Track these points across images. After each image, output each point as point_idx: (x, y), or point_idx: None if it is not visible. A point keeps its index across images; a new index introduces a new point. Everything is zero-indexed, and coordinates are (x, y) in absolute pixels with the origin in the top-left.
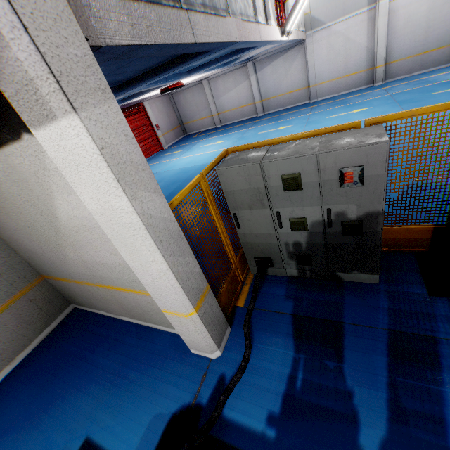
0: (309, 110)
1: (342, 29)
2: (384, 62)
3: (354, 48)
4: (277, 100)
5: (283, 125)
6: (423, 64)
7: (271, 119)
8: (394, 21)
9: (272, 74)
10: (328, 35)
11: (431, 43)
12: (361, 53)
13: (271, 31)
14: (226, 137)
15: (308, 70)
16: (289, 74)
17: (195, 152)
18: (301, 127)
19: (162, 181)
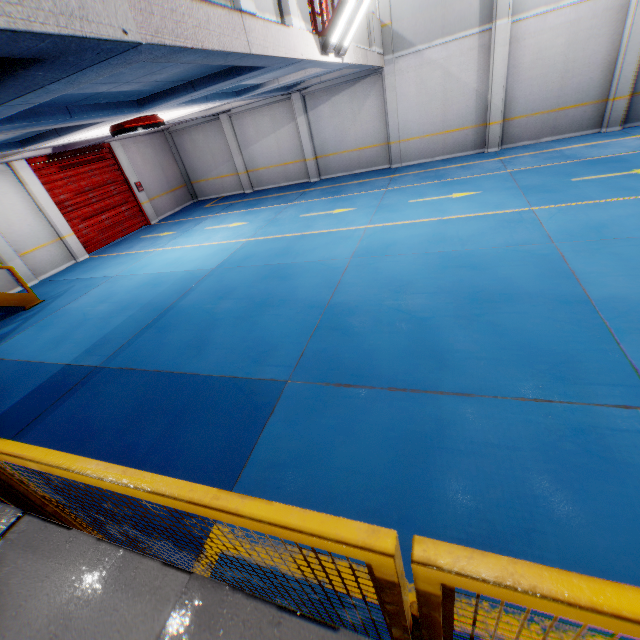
0: (386, 182)
1: (440, 57)
2: (502, 118)
3: (457, 89)
4: (340, 158)
5: (341, 205)
6: (557, 126)
7: (327, 190)
8: (518, 54)
9: (332, 116)
10: (418, 64)
11: (570, 95)
12: (467, 98)
13: (291, 39)
14: (251, 215)
15: (387, 117)
16: (358, 119)
17: (192, 239)
18: (368, 215)
19: (108, 301)
